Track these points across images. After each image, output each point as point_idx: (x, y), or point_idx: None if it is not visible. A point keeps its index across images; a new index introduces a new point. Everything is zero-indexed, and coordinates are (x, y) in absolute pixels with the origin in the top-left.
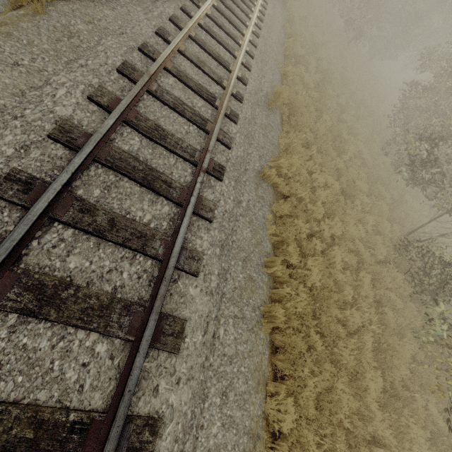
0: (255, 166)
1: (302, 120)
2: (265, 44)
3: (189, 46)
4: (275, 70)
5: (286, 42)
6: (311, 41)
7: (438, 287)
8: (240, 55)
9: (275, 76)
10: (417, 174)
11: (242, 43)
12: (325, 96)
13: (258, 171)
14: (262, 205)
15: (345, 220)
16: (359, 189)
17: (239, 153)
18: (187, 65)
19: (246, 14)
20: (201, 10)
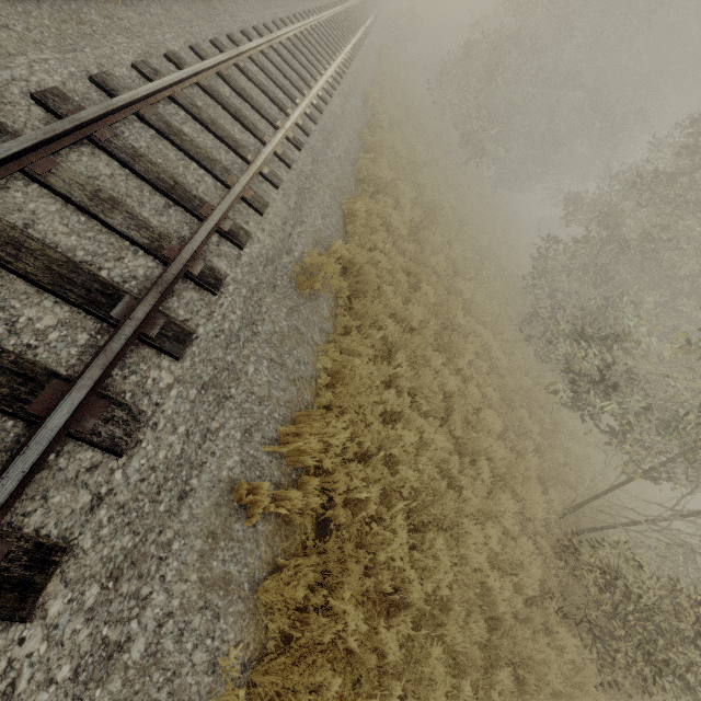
0: (223, 468)
1: (376, 307)
2: (316, 161)
3: (83, 160)
4: (332, 207)
5: (362, 158)
6: (408, 157)
7: (646, 659)
8: (234, 185)
9: (328, 219)
10: (580, 398)
11: (255, 158)
12: (427, 249)
13: (231, 484)
14: (215, 615)
15: (459, 531)
16: (487, 427)
17: (160, 454)
18: (48, 208)
19: (280, 107)
20: (146, 89)
